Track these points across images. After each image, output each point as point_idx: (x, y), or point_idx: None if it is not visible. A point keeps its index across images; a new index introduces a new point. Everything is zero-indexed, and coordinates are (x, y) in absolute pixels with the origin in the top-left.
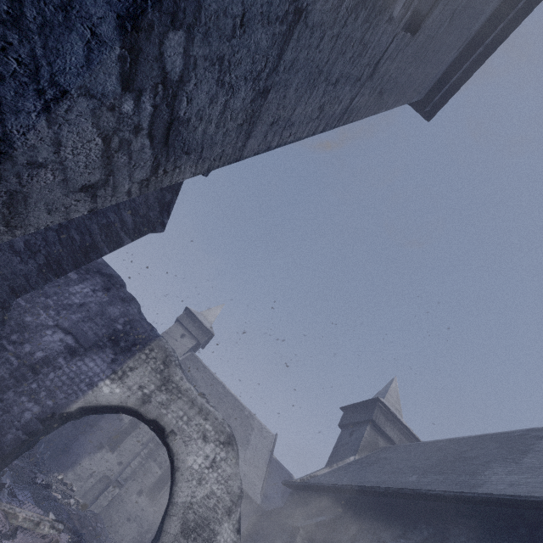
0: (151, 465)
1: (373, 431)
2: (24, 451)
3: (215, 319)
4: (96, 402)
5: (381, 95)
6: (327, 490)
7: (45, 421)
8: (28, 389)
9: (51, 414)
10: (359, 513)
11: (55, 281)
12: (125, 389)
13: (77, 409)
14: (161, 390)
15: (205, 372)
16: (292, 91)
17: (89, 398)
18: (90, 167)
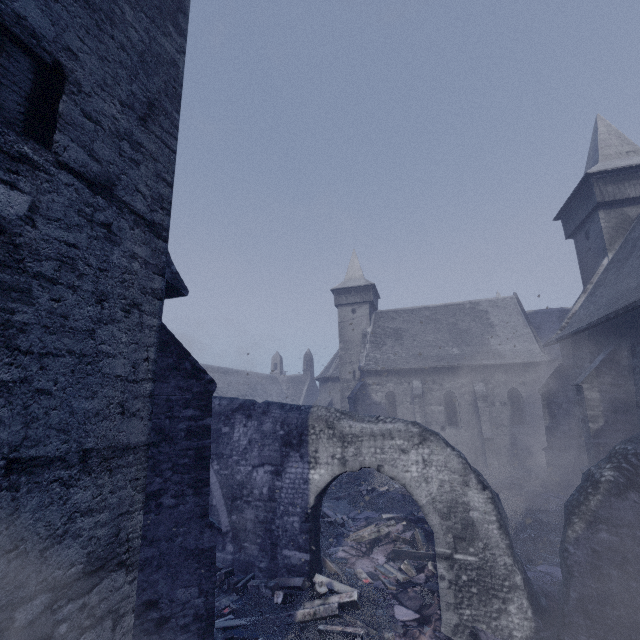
0: (431, 409)
1: (611, 211)
2: (318, 536)
3: (361, 271)
4: (319, 489)
5: (151, 107)
6: (588, 329)
7: (307, 519)
8: (282, 512)
9: (305, 515)
10: (634, 332)
11: (223, 443)
12: (326, 466)
13: (315, 500)
14: (346, 447)
15: (400, 314)
16: (93, 403)
17: (313, 490)
18: (100, 633)
